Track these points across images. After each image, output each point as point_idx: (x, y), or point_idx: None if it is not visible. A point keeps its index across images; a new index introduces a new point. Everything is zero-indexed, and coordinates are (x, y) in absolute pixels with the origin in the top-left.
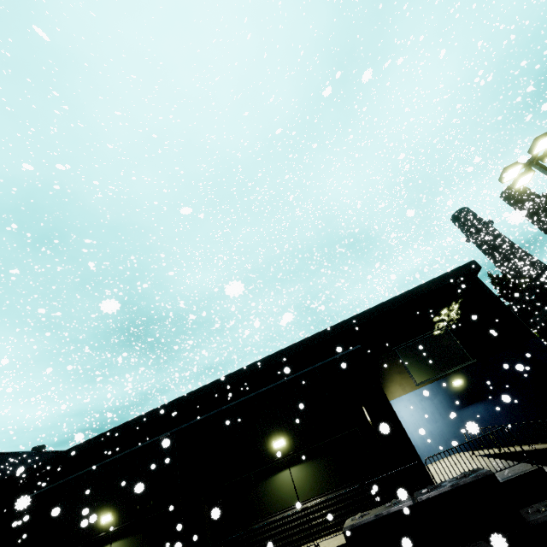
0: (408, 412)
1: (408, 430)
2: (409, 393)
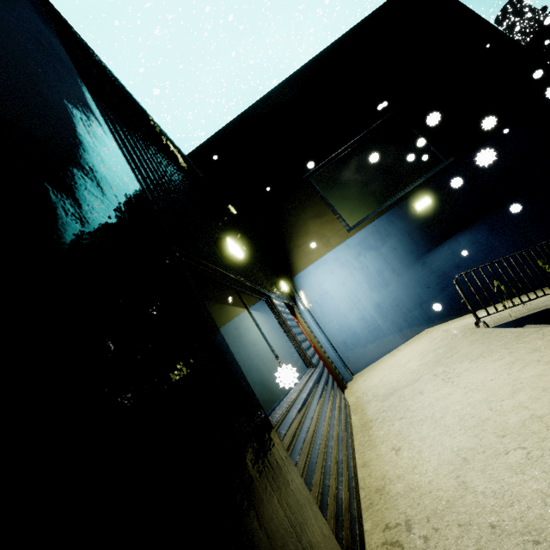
0: (337, 280)
1: (337, 312)
2: (337, 247)
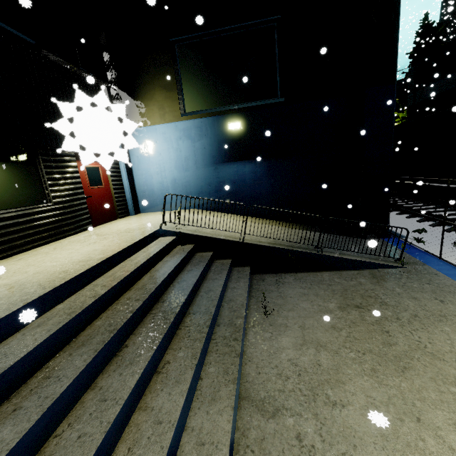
0: (157, 149)
1: (148, 171)
2: (168, 124)
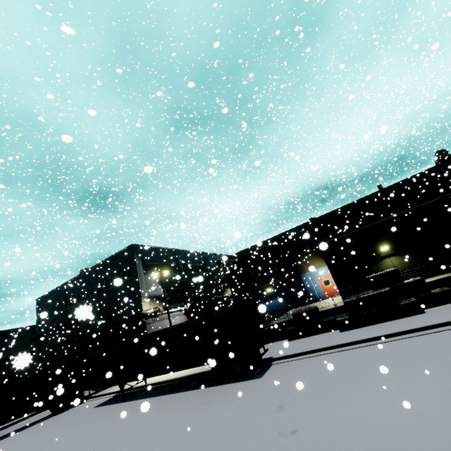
0: None
1: None
2: None
